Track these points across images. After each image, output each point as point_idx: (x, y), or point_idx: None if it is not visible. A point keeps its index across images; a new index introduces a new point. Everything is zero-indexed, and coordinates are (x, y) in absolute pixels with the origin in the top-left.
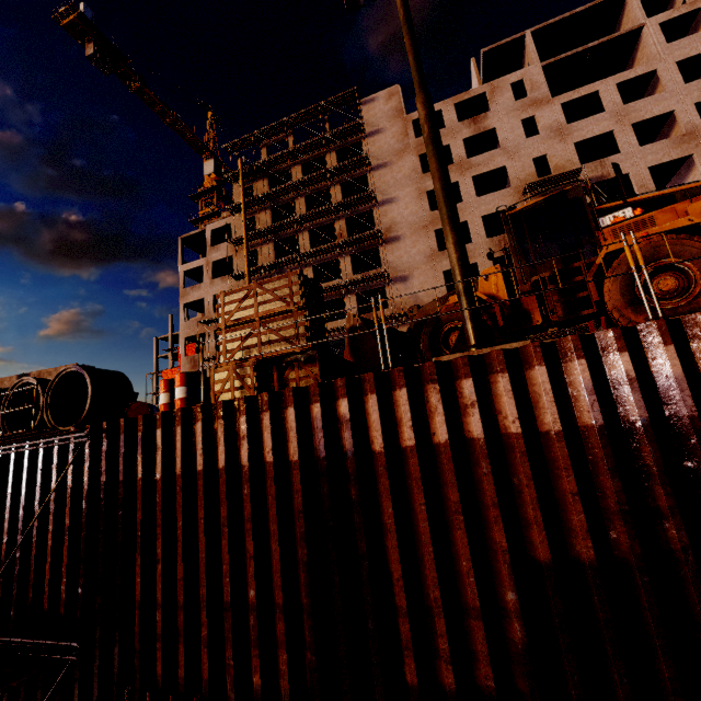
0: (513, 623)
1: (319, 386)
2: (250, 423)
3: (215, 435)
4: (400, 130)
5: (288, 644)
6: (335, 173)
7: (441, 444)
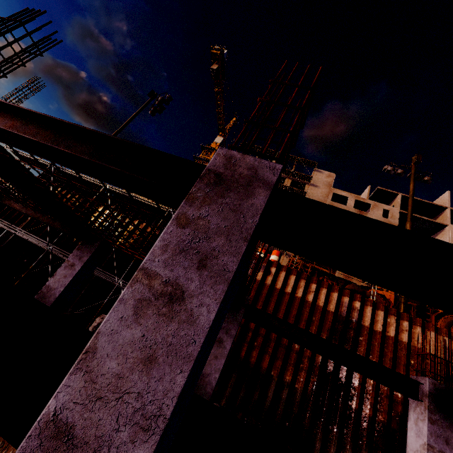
0: (399, 405)
1: (350, 292)
2: (316, 288)
3: (297, 283)
4: (326, 192)
5: (307, 372)
6: (287, 189)
7: (391, 336)
